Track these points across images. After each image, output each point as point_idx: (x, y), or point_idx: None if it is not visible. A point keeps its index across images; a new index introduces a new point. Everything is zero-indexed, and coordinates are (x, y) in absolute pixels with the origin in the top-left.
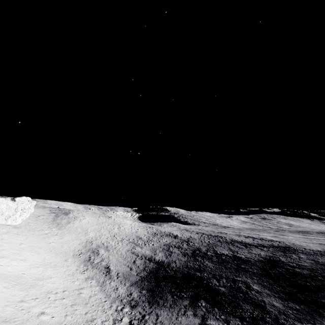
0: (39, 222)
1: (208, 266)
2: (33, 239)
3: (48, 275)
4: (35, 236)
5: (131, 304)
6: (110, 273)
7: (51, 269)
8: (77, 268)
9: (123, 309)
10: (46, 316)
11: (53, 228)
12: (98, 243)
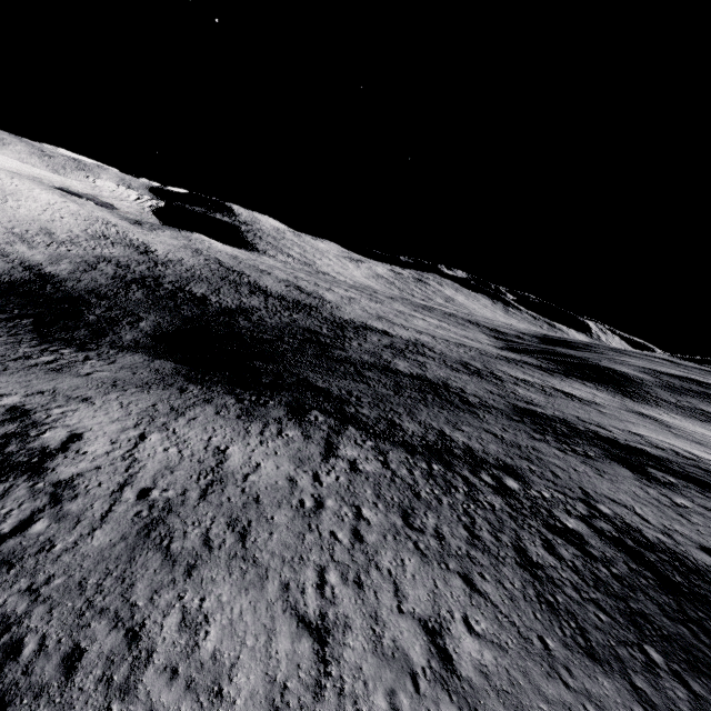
0: None
1: (130, 297)
2: None
3: None
4: None
5: None
6: None
7: None
8: None
9: None
10: None
11: None
12: None
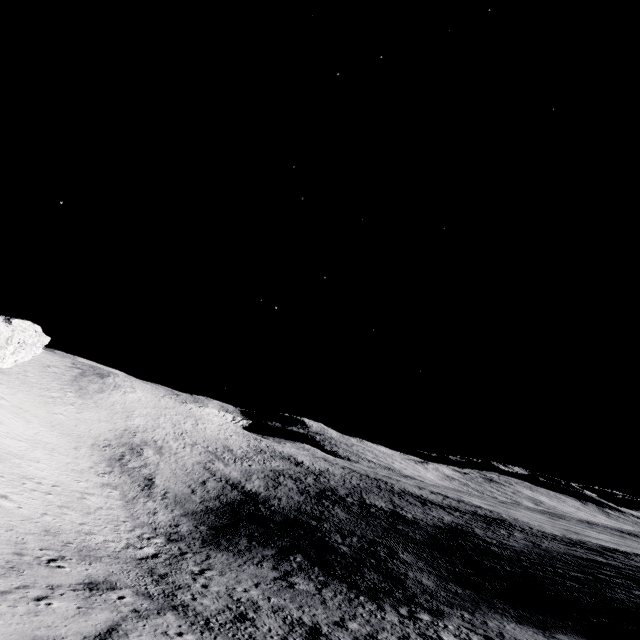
0: (47, 376)
1: (338, 516)
2: (26, 399)
3: (35, 457)
4: (32, 395)
5: (171, 538)
6: (151, 489)
7: (44, 451)
8: (94, 466)
9: (153, 538)
10: (9, 502)
11: (70, 392)
12: (147, 438)
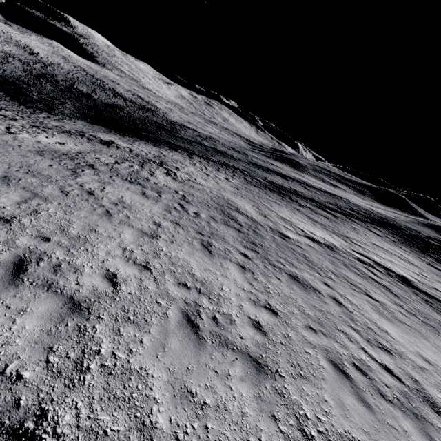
0: None
1: (45, 87)
2: None
3: None
4: None
5: None
6: None
7: None
8: None
9: None
10: None
11: None
12: None
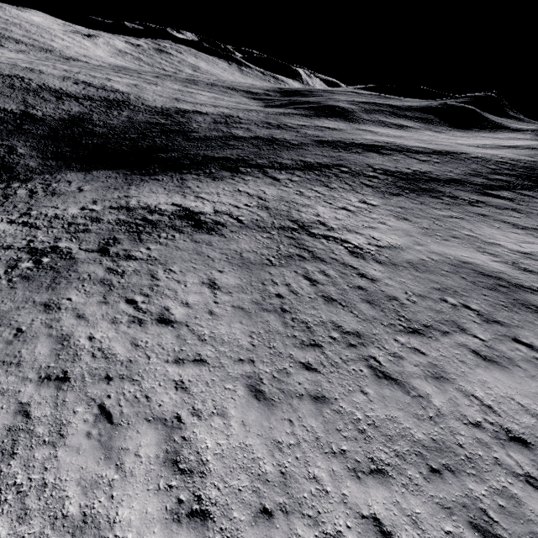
0: None
1: None
2: None
3: None
4: None
5: None
6: None
7: None
8: None
9: None
10: None
11: None
12: None
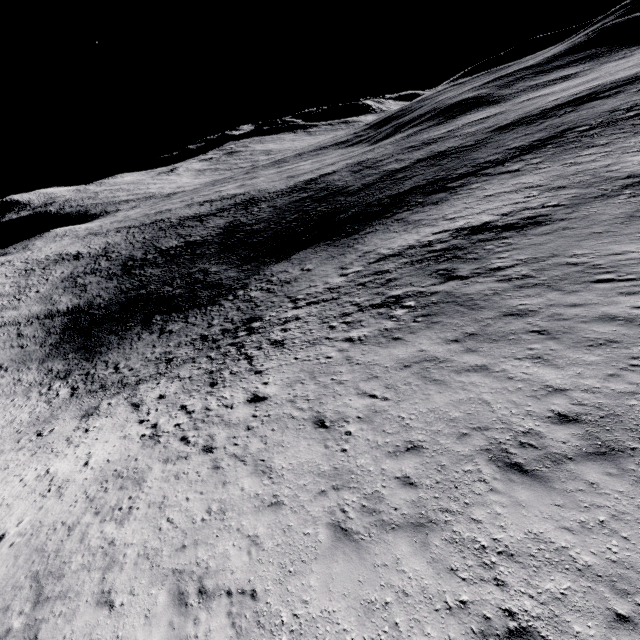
0: None
1: (155, 275)
2: None
3: None
4: None
5: (61, 377)
6: None
7: None
8: None
9: (52, 387)
10: None
11: None
12: None
